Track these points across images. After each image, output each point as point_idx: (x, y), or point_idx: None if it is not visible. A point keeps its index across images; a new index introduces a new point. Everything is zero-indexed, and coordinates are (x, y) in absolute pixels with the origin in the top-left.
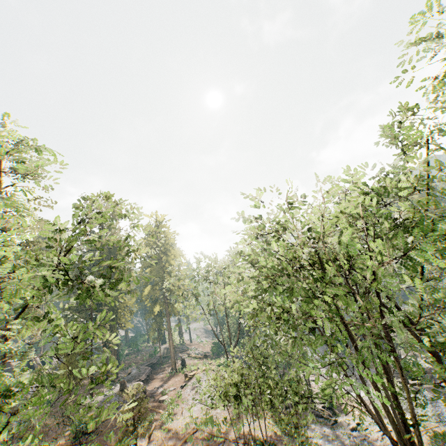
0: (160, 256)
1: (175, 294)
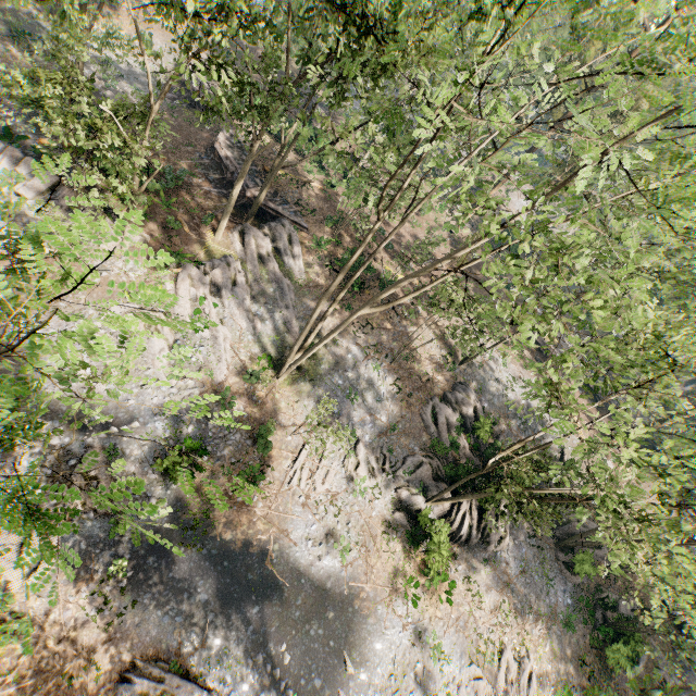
0: None
1: None
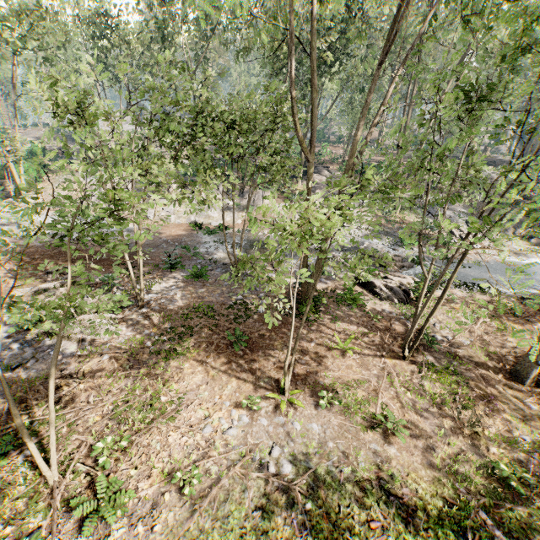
0: None
1: None
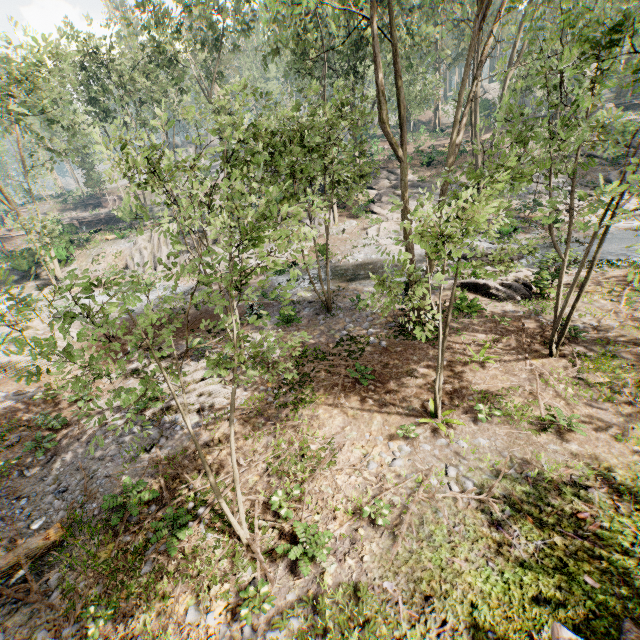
0: None
1: None
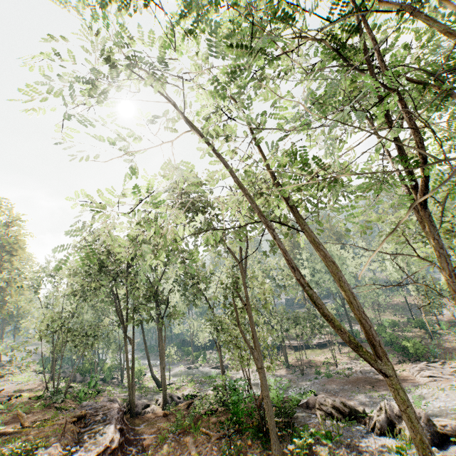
0: (2, 254)
1: (11, 295)
